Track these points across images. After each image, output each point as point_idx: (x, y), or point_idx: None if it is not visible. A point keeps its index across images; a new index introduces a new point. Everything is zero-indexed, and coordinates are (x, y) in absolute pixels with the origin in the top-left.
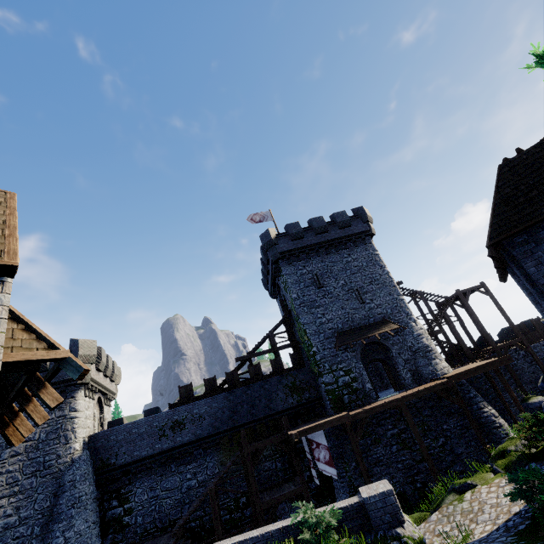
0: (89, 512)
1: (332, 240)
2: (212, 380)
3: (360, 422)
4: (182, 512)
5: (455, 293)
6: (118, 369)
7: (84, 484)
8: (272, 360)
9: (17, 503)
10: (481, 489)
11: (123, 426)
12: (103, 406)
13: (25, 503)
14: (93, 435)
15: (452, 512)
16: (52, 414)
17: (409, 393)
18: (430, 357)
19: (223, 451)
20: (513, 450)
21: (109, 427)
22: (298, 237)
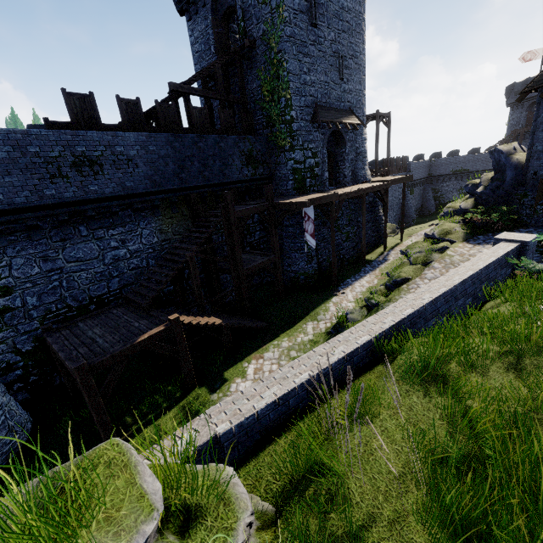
0: None
1: None
2: (133, 105)
3: (340, 203)
4: (109, 287)
5: (373, 114)
6: None
7: None
8: (222, 112)
9: None
10: (456, 249)
11: None
12: None
13: None
14: None
15: (452, 262)
16: None
17: (371, 187)
18: (365, 163)
19: (162, 218)
20: (457, 230)
21: None
22: None
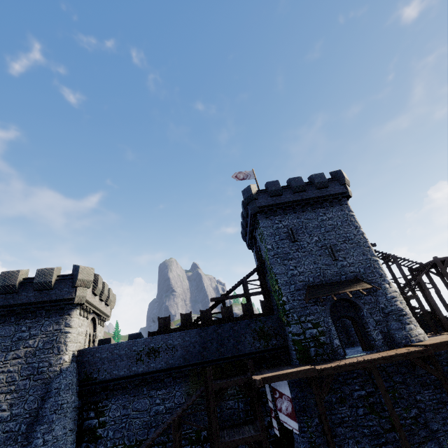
0: (68, 419)
1: (309, 198)
2: (187, 315)
3: (327, 378)
4: (148, 434)
5: (431, 260)
6: (114, 295)
7: (67, 393)
8: (243, 304)
9: (11, 400)
10: None
11: (107, 346)
12: (96, 325)
13: (17, 401)
14: (82, 350)
15: None
16: (50, 327)
17: (381, 357)
18: (404, 321)
19: (190, 383)
20: None
21: (98, 345)
22: (277, 194)
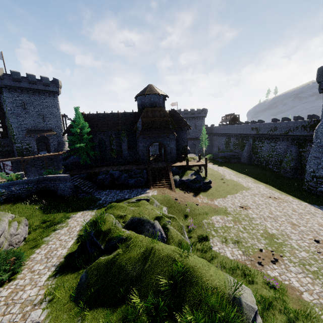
0: None
1: (38, 89)
2: None
3: (27, 160)
4: None
5: None
6: None
7: None
8: None
9: None
10: None
11: None
12: None
13: None
14: None
15: None
16: None
17: (48, 155)
18: (63, 145)
19: None
20: None
21: None
22: (18, 81)
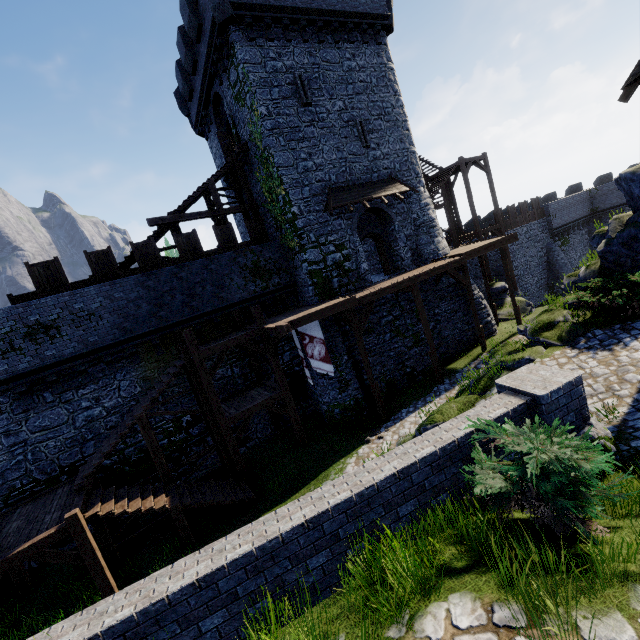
0: None
1: (331, 13)
2: (103, 255)
3: (367, 307)
4: (83, 452)
5: (456, 162)
6: None
7: None
8: (217, 229)
9: None
10: (545, 362)
11: None
12: None
13: None
14: None
15: None
16: None
17: (423, 272)
18: (434, 234)
19: (145, 363)
20: (562, 321)
21: None
22: None
